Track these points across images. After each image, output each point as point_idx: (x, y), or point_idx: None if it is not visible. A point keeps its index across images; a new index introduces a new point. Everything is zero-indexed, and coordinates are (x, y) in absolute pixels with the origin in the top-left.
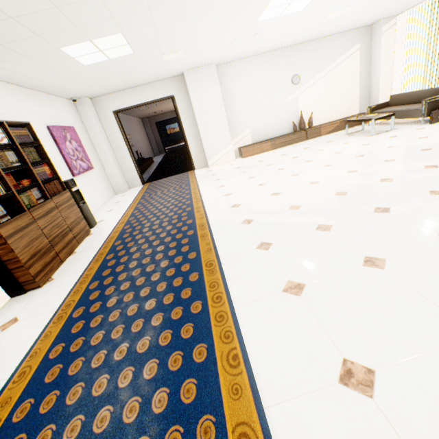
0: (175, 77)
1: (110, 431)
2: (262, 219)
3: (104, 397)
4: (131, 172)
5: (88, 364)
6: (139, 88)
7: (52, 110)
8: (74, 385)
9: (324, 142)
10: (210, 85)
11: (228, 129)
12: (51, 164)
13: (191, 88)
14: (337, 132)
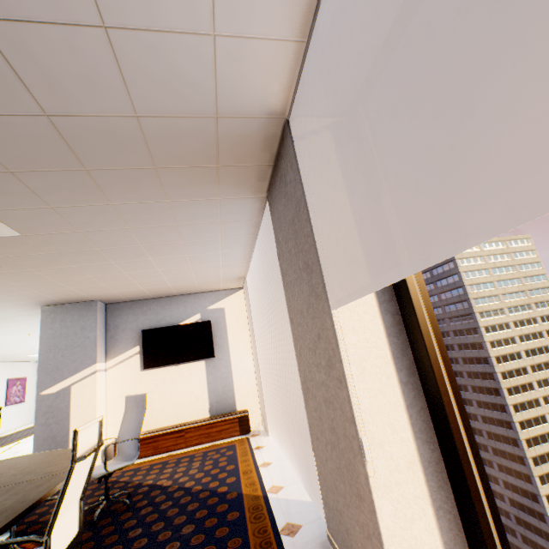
0: None
1: None
2: None
3: None
4: None
5: None
6: None
7: (18, 370)
8: None
9: None
10: None
11: None
12: None
13: None
14: None
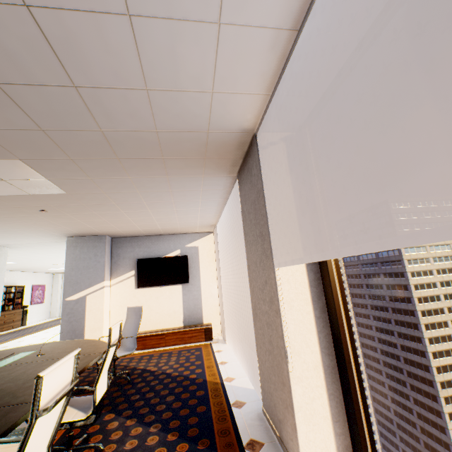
0: None
1: None
2: None
3: None
4: None
5: None
6: None
7: (40, 278)
8: None
9: None
10: None
11: None
12: (23, 298)
13: None
14: None
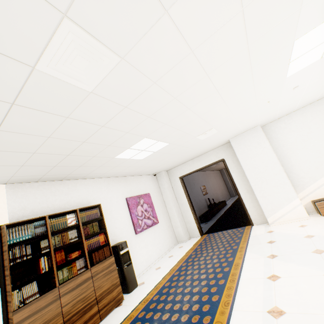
0: (224, 144)
1: None
2: None
3: None
4: (191, 223)
5: None
6: (196, 158)
7: (135, 185)
8: None
9: None
10: (257, 143)
11: (287, 181)
12: (107, 232)
13: (237, 150)
14: None
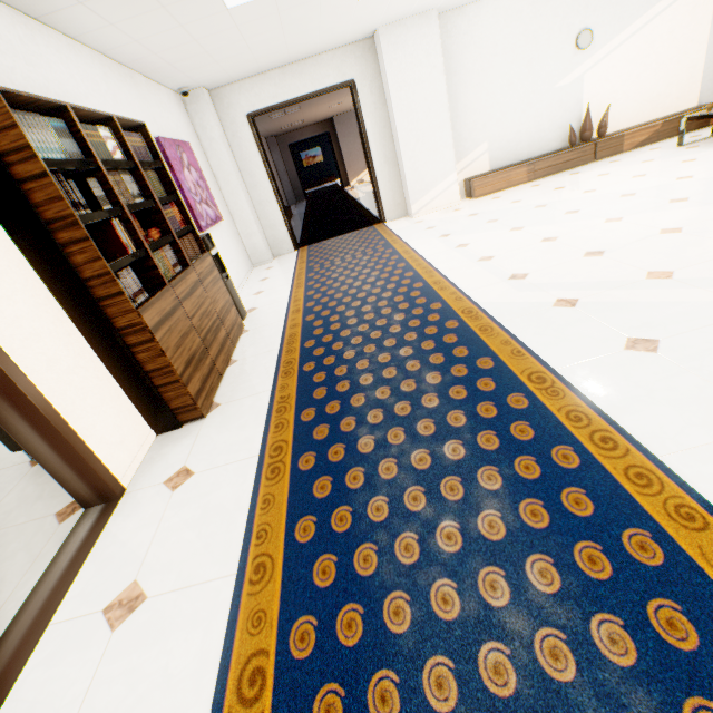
0: (359, 42)
1: (534, 696)
2: (598, 298)
3: (470, 624)
4: (276, 228)
5: (391, 557)
6: (293, 68)
7: (157, 110)
8: (385, 596)
9: (636, 162)
10: (425, 55)
11: (451, 143)
12: (181, 204)
13: (388, 64)
14: (654, 145)
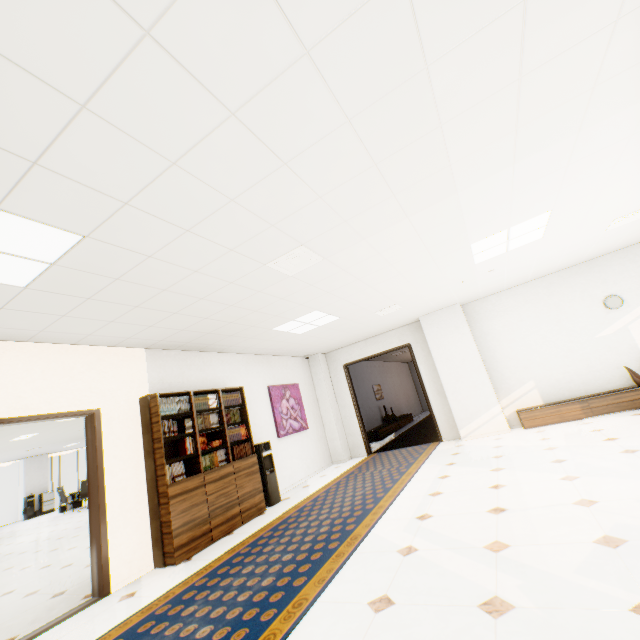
0: (412, 323)
1: None
2: (428, 553)
3: None
4: (355, 435)
5: None
6: (371, 339)
7: (280, 370)
8: None
9: None
10: (455, 327)
11: (487, 382)
12: (249, 425)
13: (428, 334)
14: None
